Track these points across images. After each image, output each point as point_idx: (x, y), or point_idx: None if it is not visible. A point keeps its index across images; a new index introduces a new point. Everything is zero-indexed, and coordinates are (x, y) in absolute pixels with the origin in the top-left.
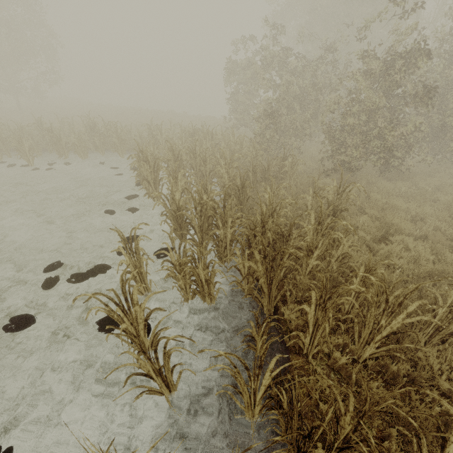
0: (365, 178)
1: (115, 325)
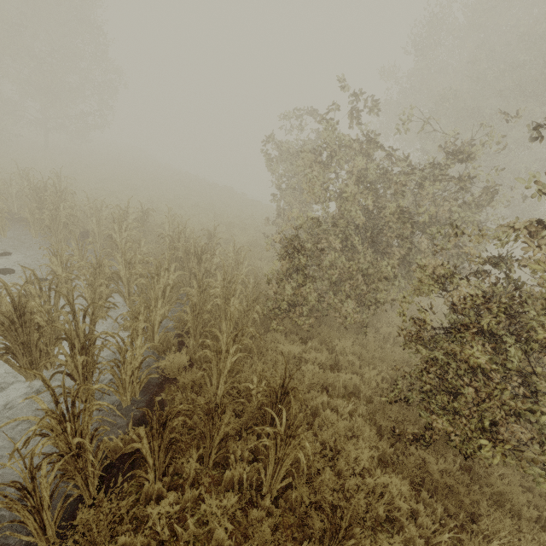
0: (508, 503)
1: None
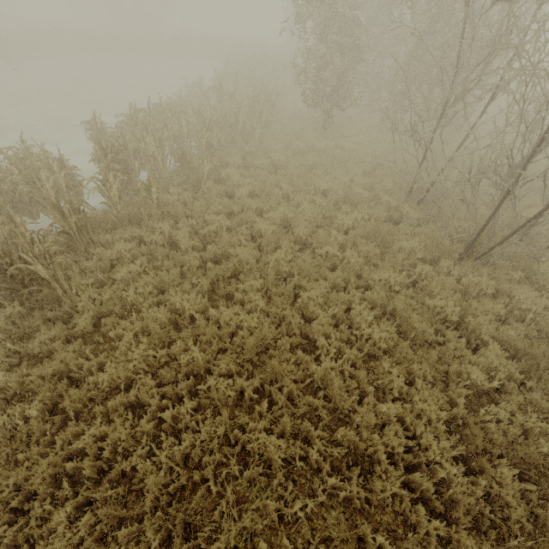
0: None
1: None
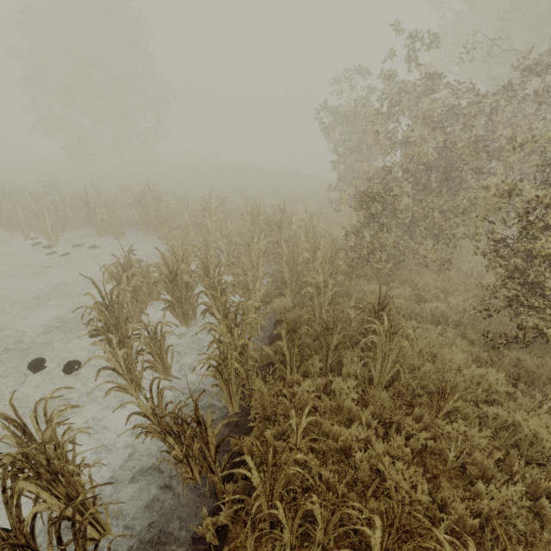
0: None
1: None
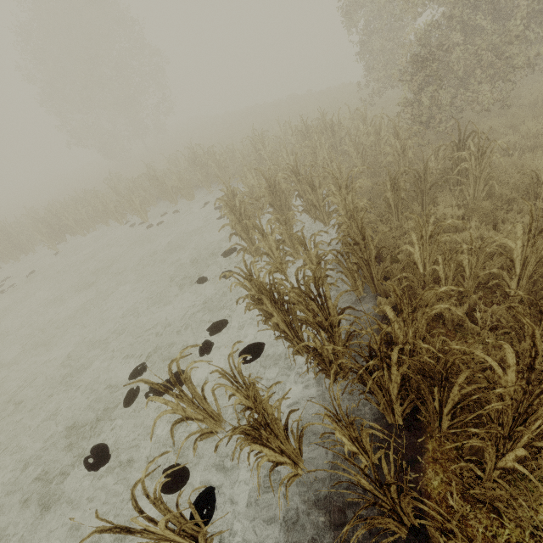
0: None
1: (176, 486)
